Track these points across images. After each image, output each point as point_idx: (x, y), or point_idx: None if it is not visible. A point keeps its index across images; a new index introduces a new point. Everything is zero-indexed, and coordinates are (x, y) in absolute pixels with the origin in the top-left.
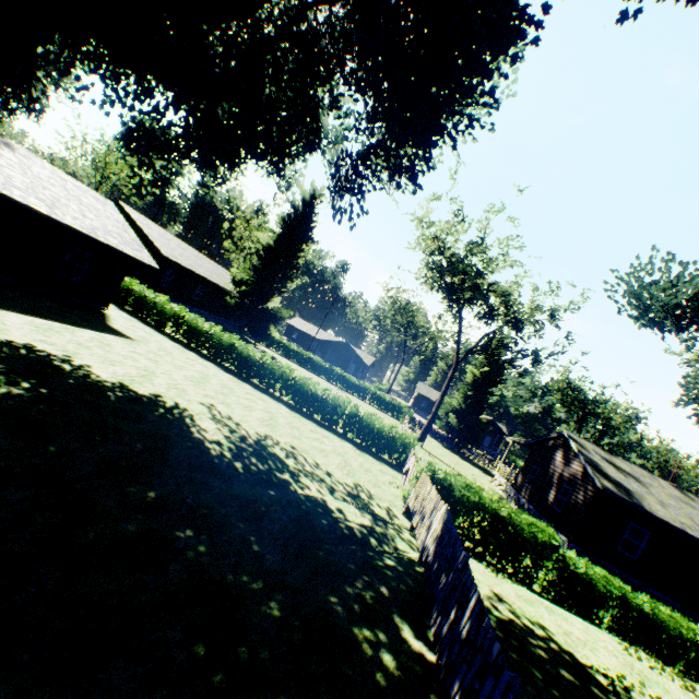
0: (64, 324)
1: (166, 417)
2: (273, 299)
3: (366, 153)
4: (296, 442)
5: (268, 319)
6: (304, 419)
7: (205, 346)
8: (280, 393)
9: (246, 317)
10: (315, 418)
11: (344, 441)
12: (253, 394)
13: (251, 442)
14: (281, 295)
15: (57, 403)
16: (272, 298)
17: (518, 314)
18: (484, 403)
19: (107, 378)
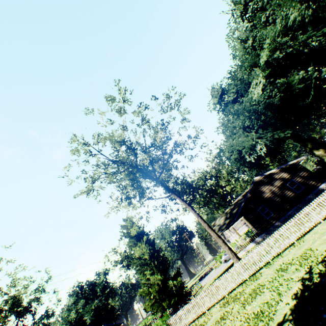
0: None
1: None
2: None
3: None
4: None
5: None
6: None
7: None
8: None
9: None
10: None
11: None
12: None
13: None
14: None
15: None
16: None
17: (144, 189)
18: (163, 259)
19: None
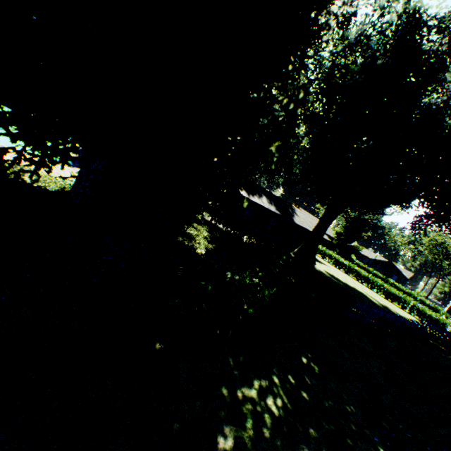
0: (318, 262)
1: (362, 294)
2: (354, 241)
3: (426, 215)
4: (394, 310)
5: (352, 251)
6: (390, 303)
7: (342, 268)
8: (376, 291)
9: (341, 250)
10: (393, 303)
11: (410, 315)
12: (368, 290)
13: (384, 306)
14: (357, 239)
15: (347, 287)
16: (354, 241)
17: None
18: None
19: (343, 281)
